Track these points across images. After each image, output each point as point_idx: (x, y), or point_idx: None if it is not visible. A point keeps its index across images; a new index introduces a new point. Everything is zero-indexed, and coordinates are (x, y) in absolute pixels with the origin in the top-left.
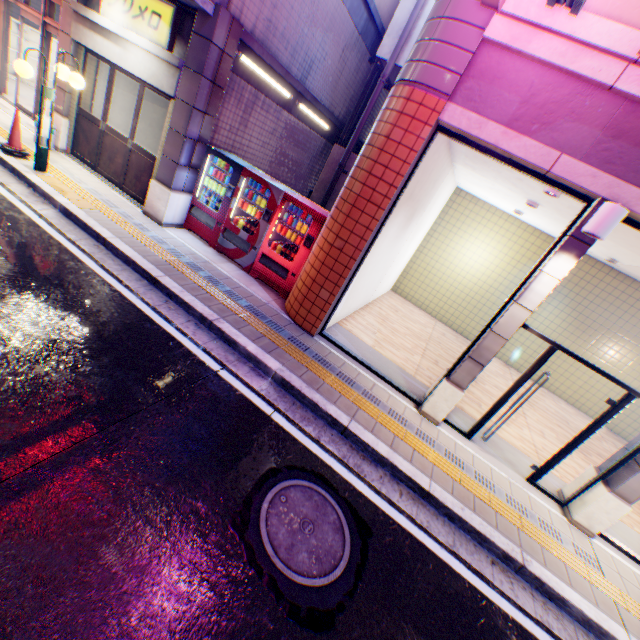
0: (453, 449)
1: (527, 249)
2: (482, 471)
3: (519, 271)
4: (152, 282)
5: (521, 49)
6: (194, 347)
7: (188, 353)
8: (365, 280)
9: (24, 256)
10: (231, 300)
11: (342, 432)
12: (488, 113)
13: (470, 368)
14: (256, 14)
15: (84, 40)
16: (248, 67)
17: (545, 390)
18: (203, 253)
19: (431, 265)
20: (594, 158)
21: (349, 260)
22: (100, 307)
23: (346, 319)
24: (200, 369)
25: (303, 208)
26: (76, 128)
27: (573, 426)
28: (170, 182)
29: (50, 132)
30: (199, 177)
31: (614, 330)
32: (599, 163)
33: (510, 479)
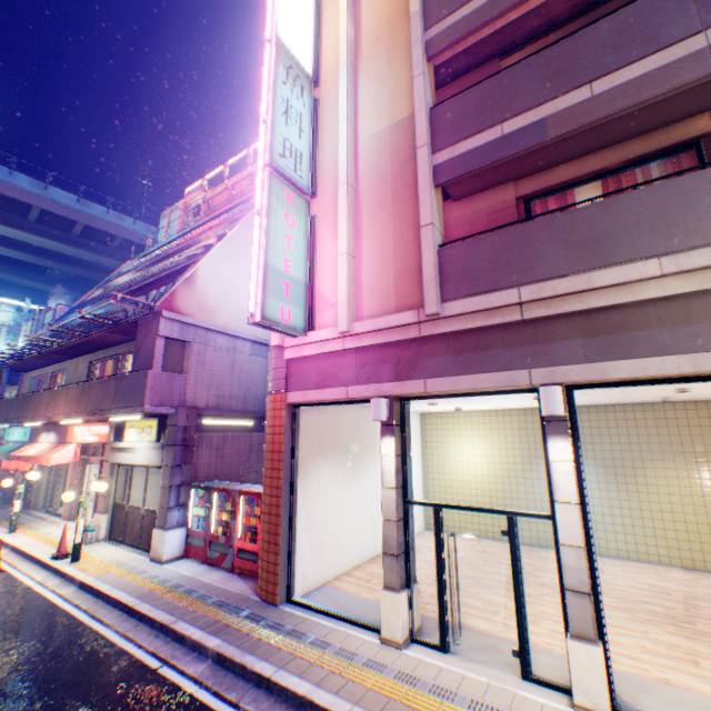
0: (412, 667)
1: (501, 428)
2: (446, 681)
3: (511, 449)
4: (131, 612)
5: (302, 355)
6: (144, 654)
7: (136, 660)
8: (330, 528)
9: (31, 628)
10: (199, 600)
11: (268, 686)
12: (307, 387)
13: (390, 563)
14: (207, 396)
15: (117, 459)
16: (211, 423)
17: (644, 563)
18: (193, 571)
19: (440, 484)
20: (362, 380)
21: (277, 517)
22: (73, 647)
23: (335, 577)
24: (140, 670)
25: (252, 494)
26: (113, 517)
27: (676, 594)
28: (165, 523)
29: (84, 528)
30: (189, 509)
31: (636, 456)
32: (366, 381)
33: (492, 681)
